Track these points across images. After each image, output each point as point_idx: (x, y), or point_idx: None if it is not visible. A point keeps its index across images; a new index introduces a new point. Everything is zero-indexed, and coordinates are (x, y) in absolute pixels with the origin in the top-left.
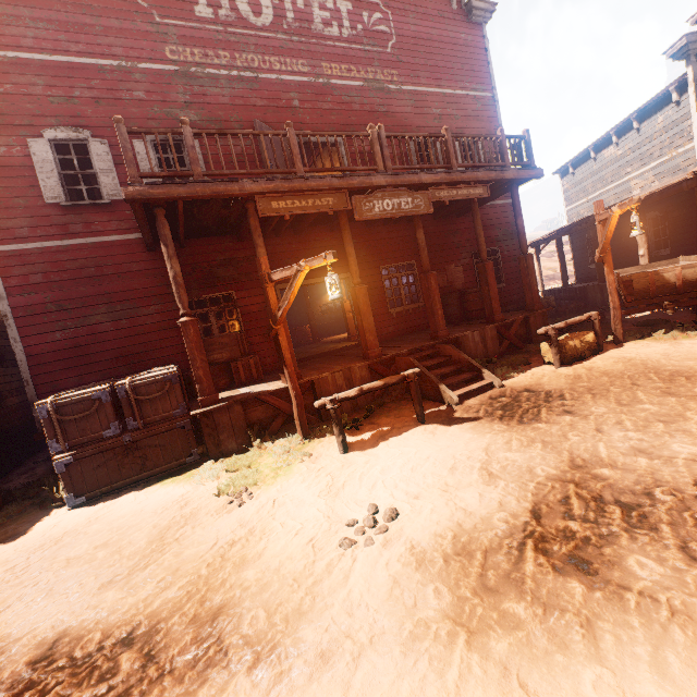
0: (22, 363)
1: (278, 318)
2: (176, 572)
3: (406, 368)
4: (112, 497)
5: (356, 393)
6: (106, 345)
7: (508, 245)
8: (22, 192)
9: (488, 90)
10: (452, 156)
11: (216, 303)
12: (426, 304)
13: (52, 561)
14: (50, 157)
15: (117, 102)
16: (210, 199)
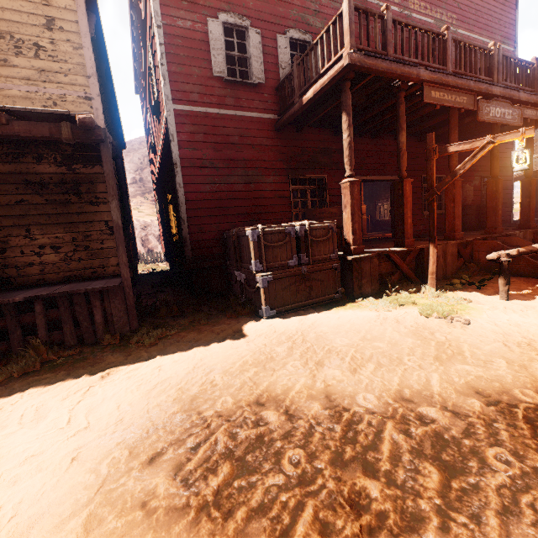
0: (182, 205)
1: (445, 185)
2: (508, 358)
3: (489, 250)
4: (294, 314)
5: (516, 253)
6: (237, 202)
7: (504, 176)
8: (197, 62)
9: (511, 46)
10: (536, 82)
11: (310, 183)
12: (487, 204)
13: (331, 346)
14: (221, 37)
15: (269, 0)
16: (373, 84)
